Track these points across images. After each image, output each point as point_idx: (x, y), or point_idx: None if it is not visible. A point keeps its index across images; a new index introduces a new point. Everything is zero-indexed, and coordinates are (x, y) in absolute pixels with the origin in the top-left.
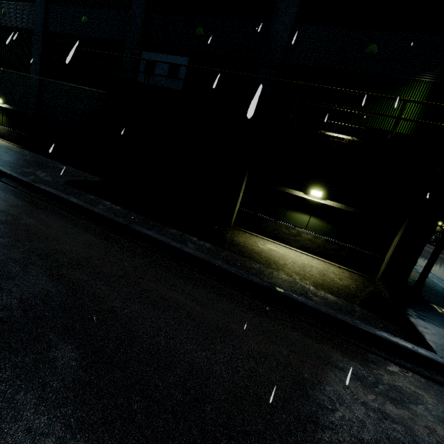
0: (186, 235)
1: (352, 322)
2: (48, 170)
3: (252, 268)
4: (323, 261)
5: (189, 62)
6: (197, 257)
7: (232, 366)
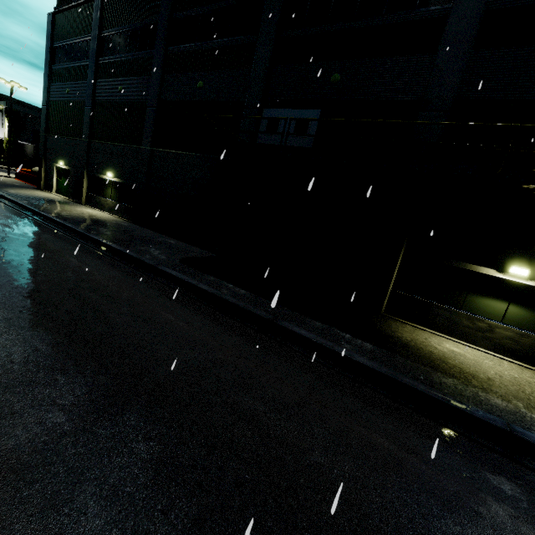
0: (335, 330)
1: None
2: (161, 246)
3: (444, 385)
4: None
5: (321, 114)
6: (377, 372)
7: None
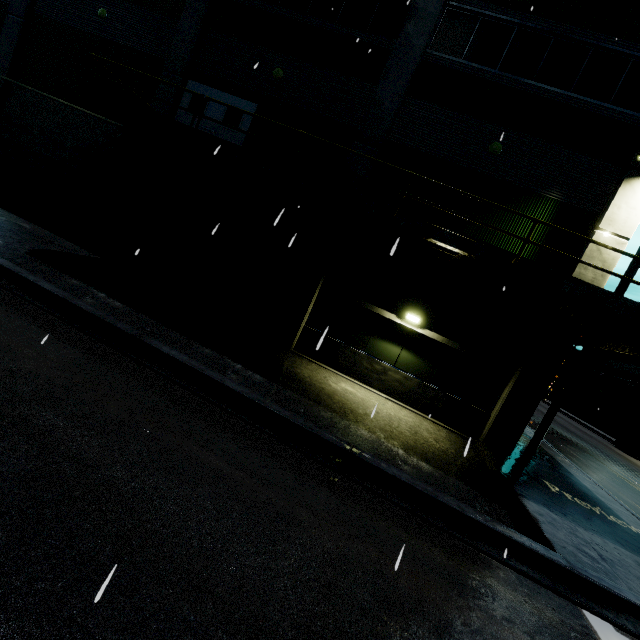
0: (226, 359)
1: (457, 506)
2: None
3: (321, 418)
4: (414, 413)
5: (257, 110)
6: (245, 398)
7: (302, 580)
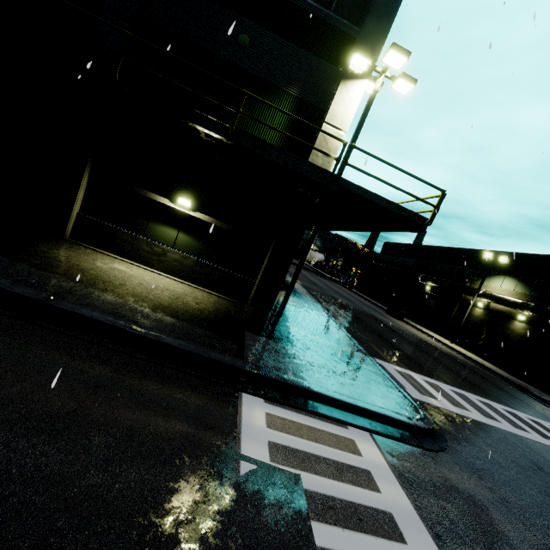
0: None
1: (154, 336)
2: None
3: (57, 287)
4: (192, 287)
5: None
6: None
7: None
